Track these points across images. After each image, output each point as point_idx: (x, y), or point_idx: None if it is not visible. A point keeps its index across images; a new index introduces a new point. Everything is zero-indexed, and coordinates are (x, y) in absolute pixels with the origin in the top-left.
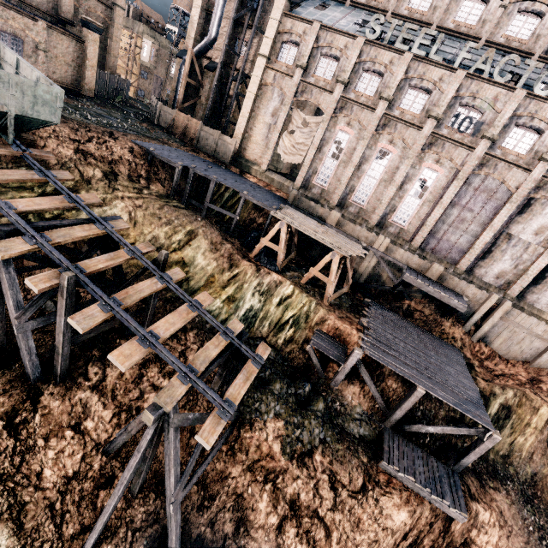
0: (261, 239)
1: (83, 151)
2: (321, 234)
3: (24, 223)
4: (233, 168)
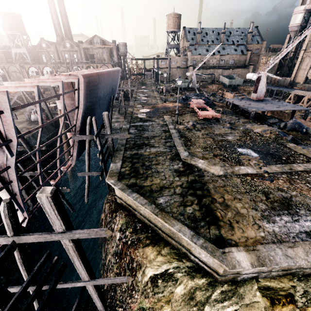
0: (286, 100)
1: (244, 90)
2: (303, 93)
3: (236, 96)
4: (289, 86)
